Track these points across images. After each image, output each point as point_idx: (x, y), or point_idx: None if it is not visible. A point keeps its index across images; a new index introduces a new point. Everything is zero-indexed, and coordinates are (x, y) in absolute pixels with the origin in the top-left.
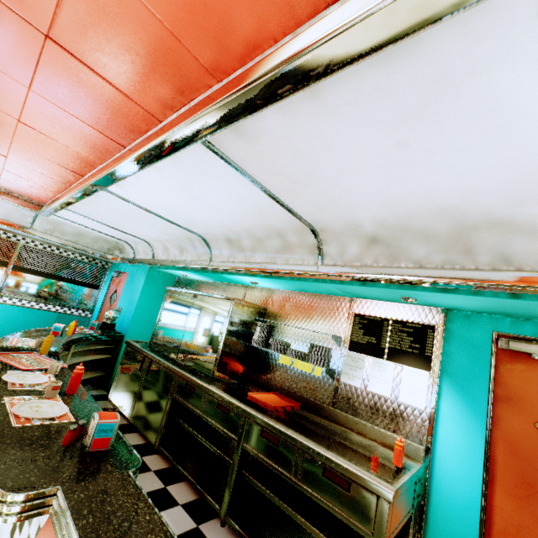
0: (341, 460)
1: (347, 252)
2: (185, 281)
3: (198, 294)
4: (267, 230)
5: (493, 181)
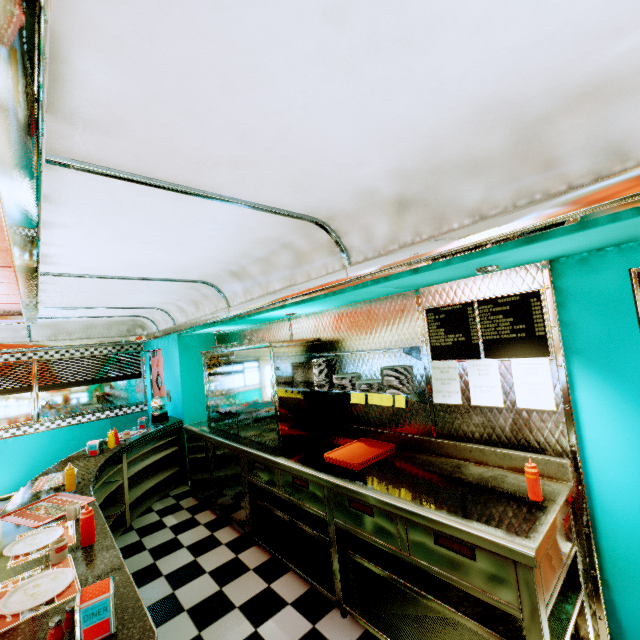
0: (453, 520)
1: (375, 236)
2: (224, 335)
3: (233, 351)
4: (266, 245)
5: (543, 9)
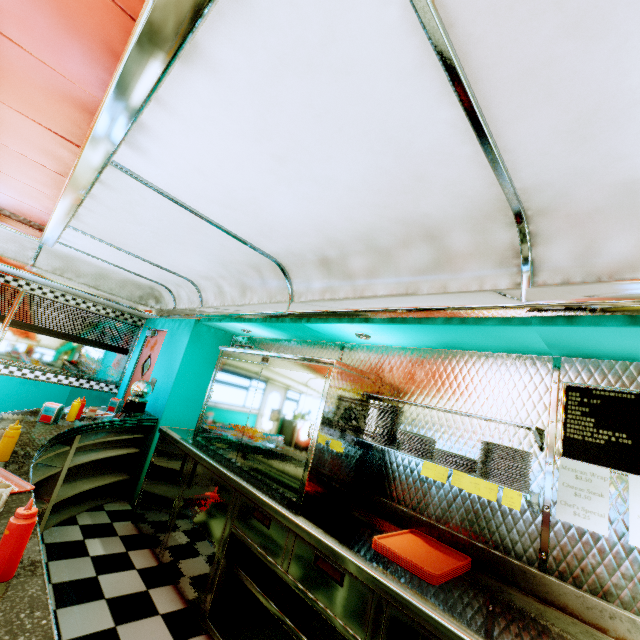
0: None
1: (602, 254)
2: (245, 340)
3: (270, 356)
4: (407, 231)
5: None
